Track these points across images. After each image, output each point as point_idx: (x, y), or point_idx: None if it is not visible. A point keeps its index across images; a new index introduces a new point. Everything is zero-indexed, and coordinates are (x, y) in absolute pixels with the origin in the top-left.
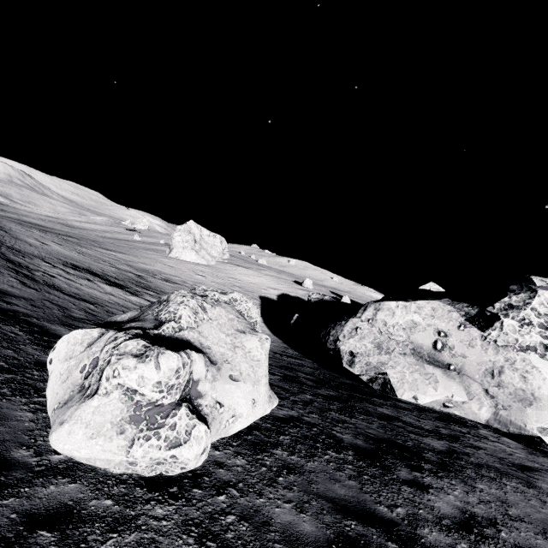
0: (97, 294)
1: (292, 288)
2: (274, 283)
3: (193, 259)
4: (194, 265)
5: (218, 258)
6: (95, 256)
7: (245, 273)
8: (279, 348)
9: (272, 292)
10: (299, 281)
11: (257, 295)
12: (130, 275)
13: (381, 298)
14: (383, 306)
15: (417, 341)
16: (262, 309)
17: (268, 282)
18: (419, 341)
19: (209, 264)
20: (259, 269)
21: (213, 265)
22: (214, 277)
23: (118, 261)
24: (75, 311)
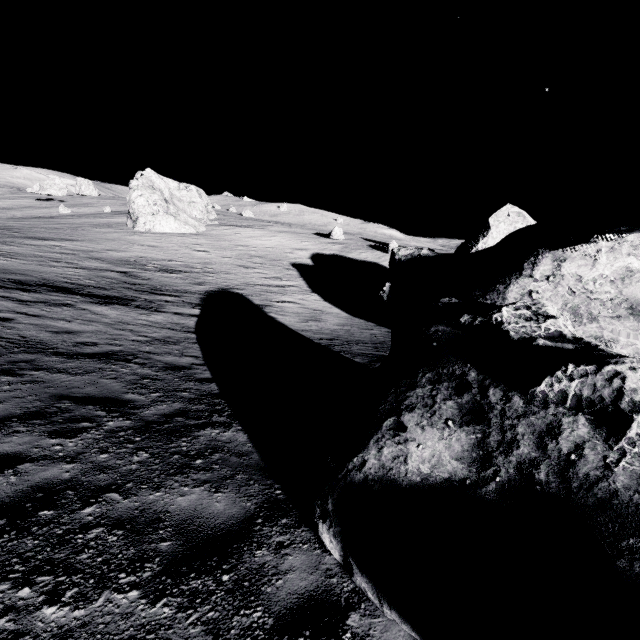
0: (109, 333)
1: (322, 245)
2: (297, 242)
3: (173, 229)
4: (180, 236)
5: (205, 220)
6: (33, 255)
7: (253, 235)
8: (389, 336)
9: (302, 255)
10: (319, 232)
11: (287, 264)
12: (112, 275)
13: (504, 239)
14: (572, 254)
15: (635, 295)
16: (307, 282)
17: (288, 241)
18: (639, 295)
19: (198, 231)
20: (263, 225)
21: (204, 231)
22: (220, 250)
23: (75, 255)
24: (134, 399)
